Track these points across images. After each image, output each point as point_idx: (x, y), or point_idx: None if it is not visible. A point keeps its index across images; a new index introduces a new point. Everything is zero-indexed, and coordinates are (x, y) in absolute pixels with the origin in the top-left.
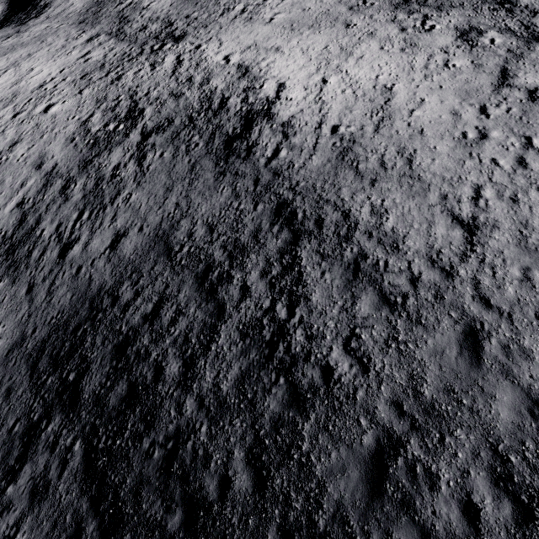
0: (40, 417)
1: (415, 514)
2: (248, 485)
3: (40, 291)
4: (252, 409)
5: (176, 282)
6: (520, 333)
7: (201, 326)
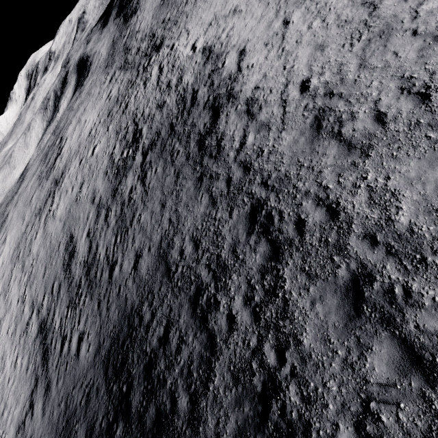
0: (112, 419)
1: None
2: None
3: (103, 307)
4: None
5: (176, 305)
6: None
7: (199, 359)
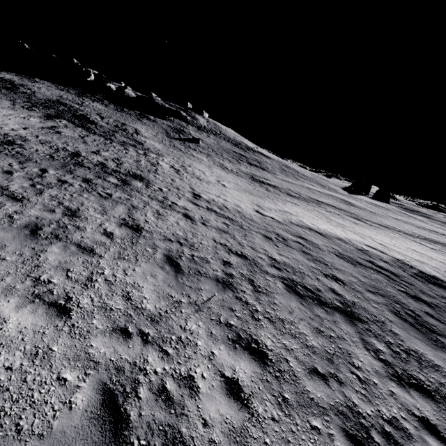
0: None
1: None
2: None
3: None
4: None
5: None
6: None
7: None
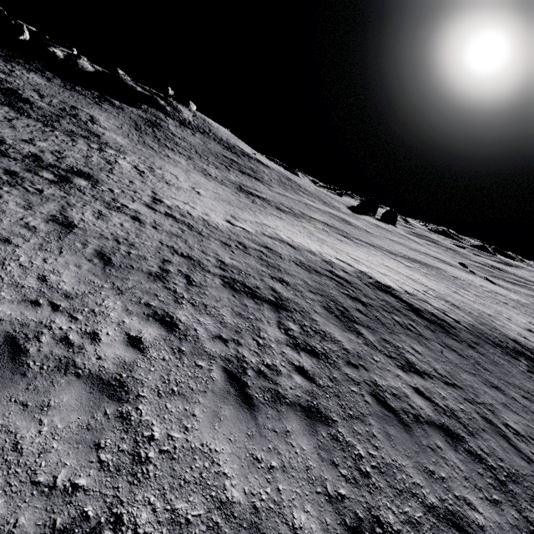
0: None
1: None
2: None
3: None
4: None
5: None
6: None
7: None
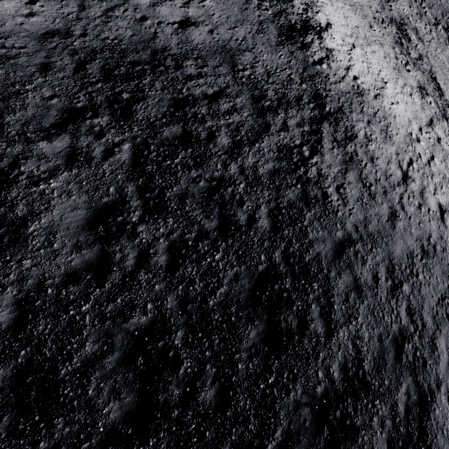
0: (84, 107)
1: (353, 271)
2: (267, 226)
3: (95, 6)
4: (277, 191)
5: (236, 89)
6: (411, 226)
7: (250, 128)
